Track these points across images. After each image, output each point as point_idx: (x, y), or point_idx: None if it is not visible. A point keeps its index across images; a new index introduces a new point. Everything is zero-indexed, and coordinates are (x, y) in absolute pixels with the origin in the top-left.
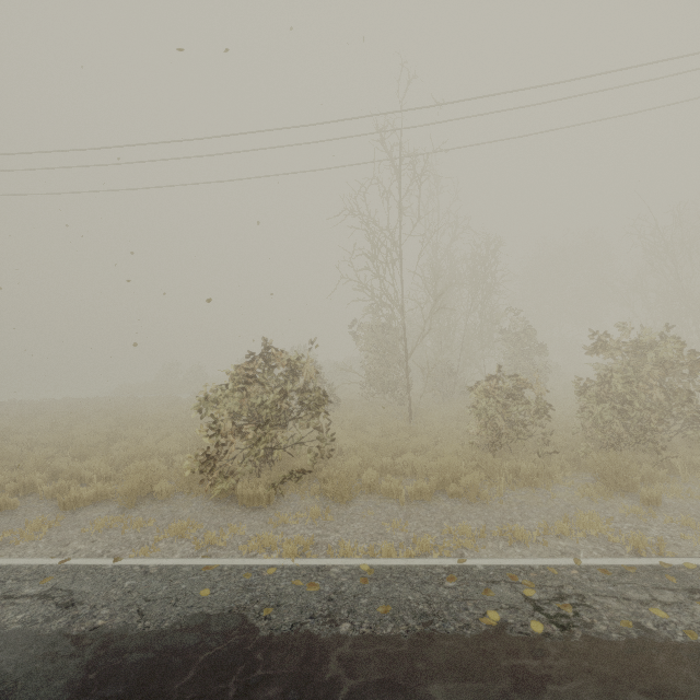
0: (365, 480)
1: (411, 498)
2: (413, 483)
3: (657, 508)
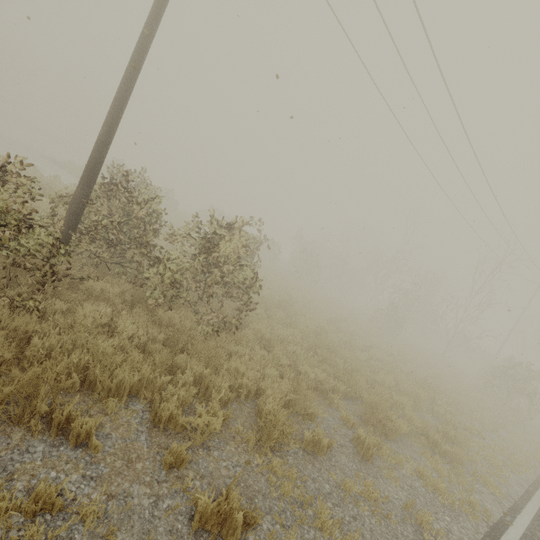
0: None
1: None
2: None
3: None
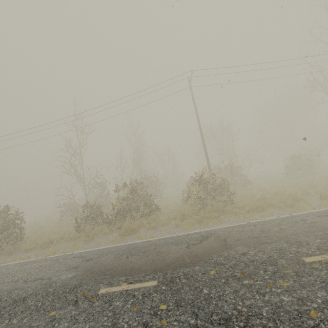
0: (21, 246)
1: (28, 250)
2: (30, 245)
3: (86, 243)
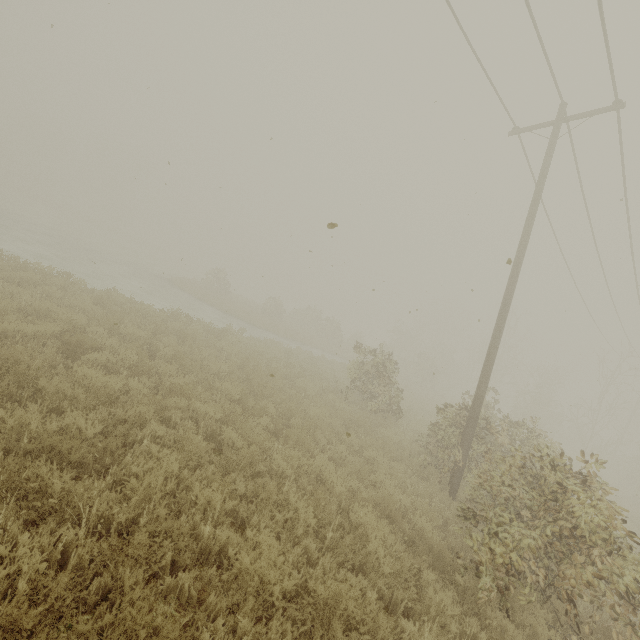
0: None
1: None
2: None
3: None
